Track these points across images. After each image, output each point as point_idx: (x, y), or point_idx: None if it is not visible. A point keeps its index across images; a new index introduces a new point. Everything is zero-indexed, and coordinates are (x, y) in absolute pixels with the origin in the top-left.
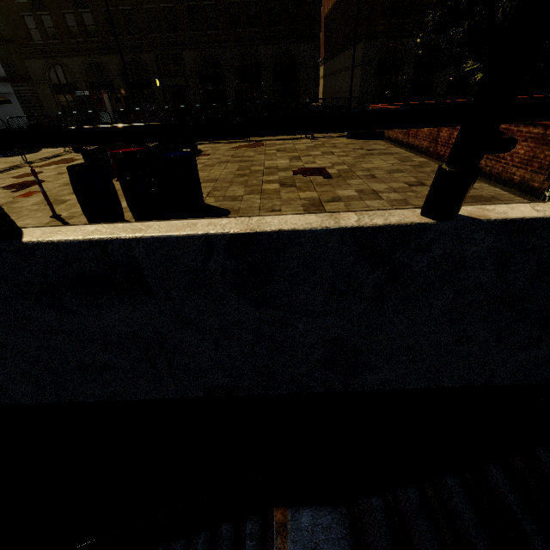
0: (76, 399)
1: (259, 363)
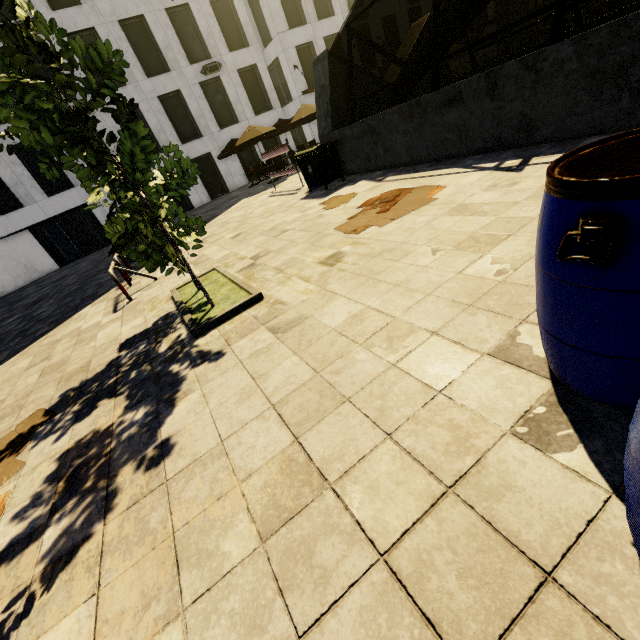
0: None
1: None
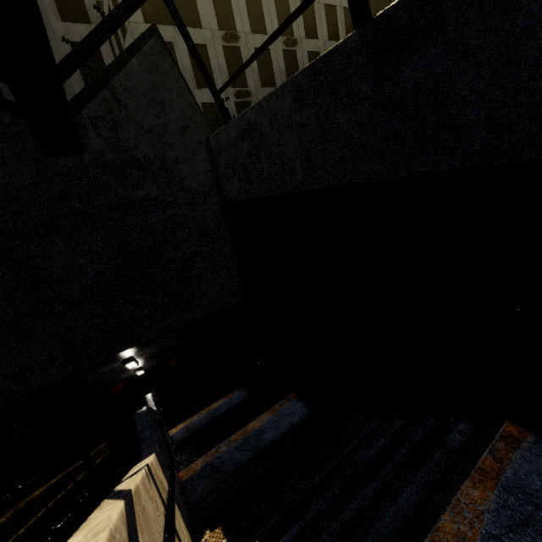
0: (360, 180)
1: (539, 100)
